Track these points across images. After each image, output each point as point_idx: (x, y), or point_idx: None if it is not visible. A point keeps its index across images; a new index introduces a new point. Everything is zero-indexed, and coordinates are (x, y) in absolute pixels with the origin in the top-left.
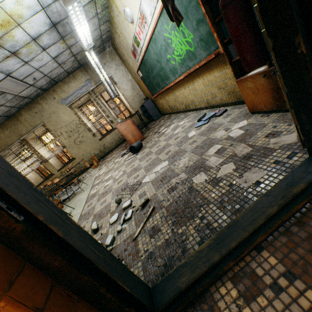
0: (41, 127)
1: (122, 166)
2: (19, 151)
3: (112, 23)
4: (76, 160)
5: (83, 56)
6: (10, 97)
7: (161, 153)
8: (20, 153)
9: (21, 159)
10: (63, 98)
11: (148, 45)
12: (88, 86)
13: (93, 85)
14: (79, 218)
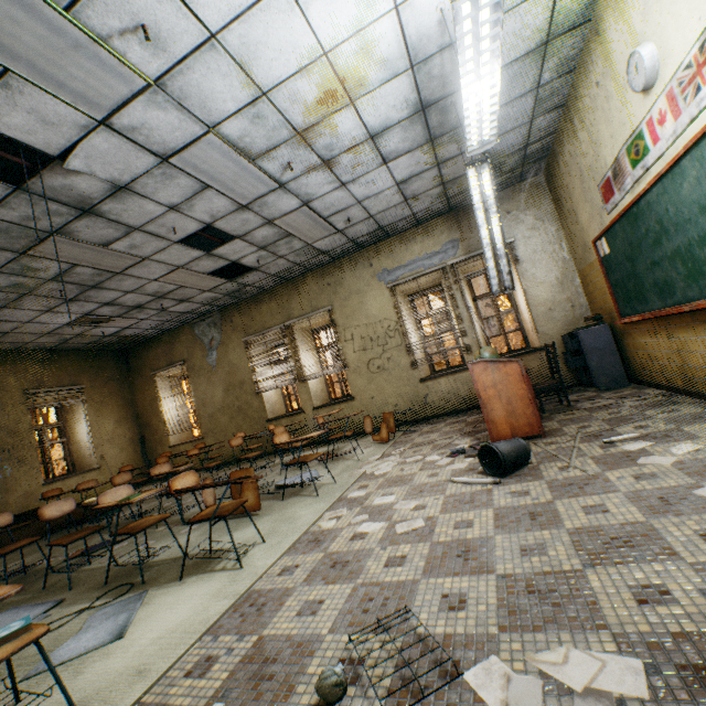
0: (323, 314)
1: (435, 494)
2: (274, 344)
3: (571, 111)
4: (353, 403)
5: (463, 189)
6: (298, 246)
7: (603, 561)
8: (274, 348)
9: (270, 359)
10: (386, 268)
11: (683, 155)
12: (447, 255)
13: (460, 254)
14: (238, 597)
